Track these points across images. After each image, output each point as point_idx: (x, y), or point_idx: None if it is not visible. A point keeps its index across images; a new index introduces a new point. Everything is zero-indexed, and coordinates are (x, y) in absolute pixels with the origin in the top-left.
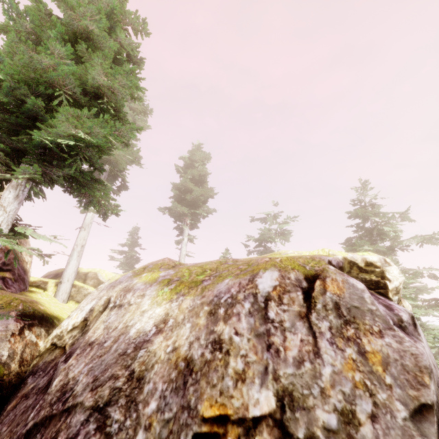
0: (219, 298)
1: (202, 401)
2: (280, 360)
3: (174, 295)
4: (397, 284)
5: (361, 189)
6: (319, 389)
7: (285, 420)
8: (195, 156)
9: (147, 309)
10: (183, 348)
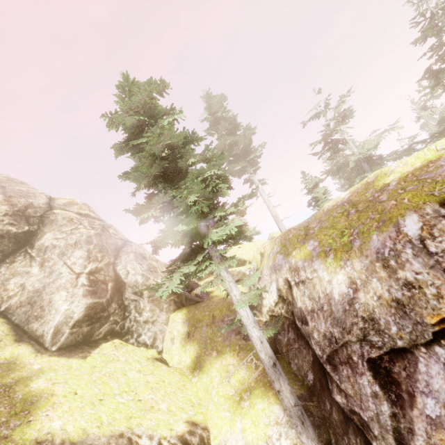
0: (381, 254)
1: (425, 317)
2: None
3: (340, 262)
4: None
5: None
6: None
7: None
8: (213, 108)
9: (330, 279)
10: (385, 295)
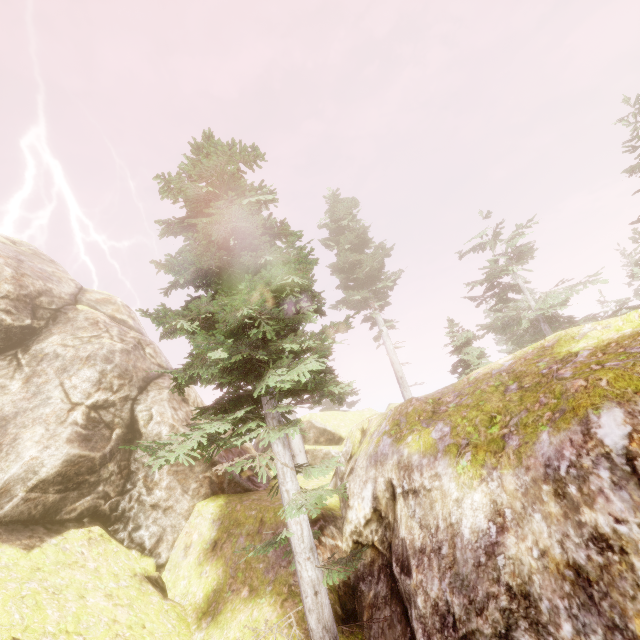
0: (553, 468)
1: (630, 619)
2: None
3: (481, 470)
4: None
5: (636, 116)
6: None
7: None
8: (337, 213)
9: (459, 497)
10: (554, 550)
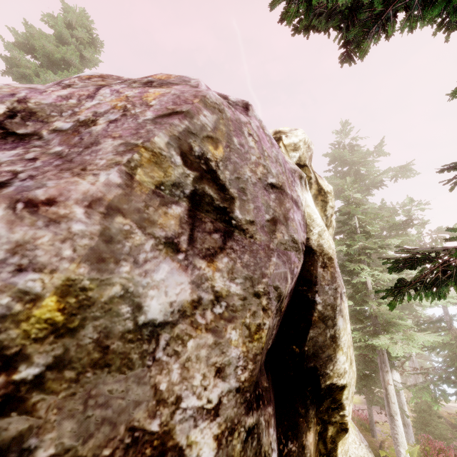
0: None
1: None
2: (39, 95)
3: None
4: (296, 140)
5: (341, 131)
6: (72, 113)
7: (7, 122)
8: None
9: None
10: None
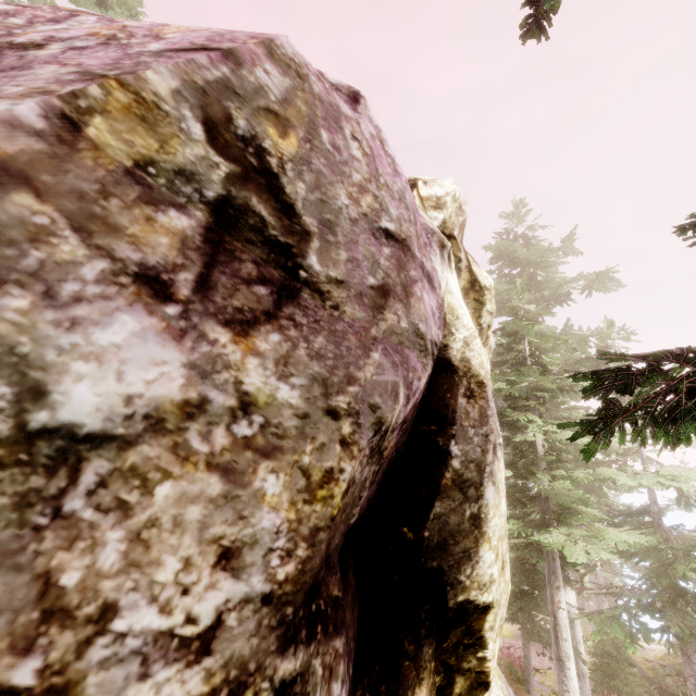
0: None
1: None
2: None
3: None
4: (440, 192)
5: (513, 215)
6: (5, 34)
7: None
8: None
9: None
10: None
